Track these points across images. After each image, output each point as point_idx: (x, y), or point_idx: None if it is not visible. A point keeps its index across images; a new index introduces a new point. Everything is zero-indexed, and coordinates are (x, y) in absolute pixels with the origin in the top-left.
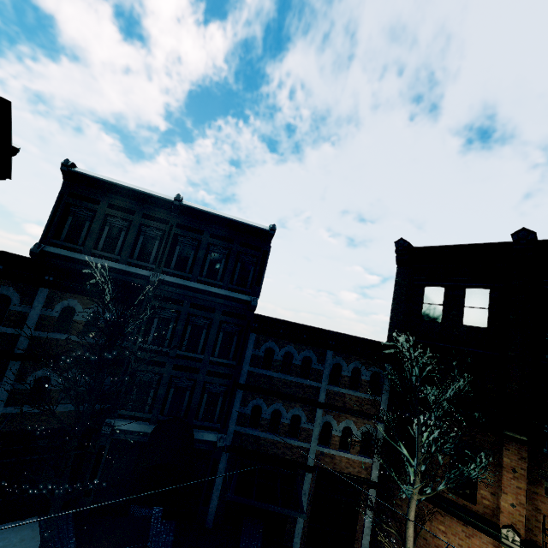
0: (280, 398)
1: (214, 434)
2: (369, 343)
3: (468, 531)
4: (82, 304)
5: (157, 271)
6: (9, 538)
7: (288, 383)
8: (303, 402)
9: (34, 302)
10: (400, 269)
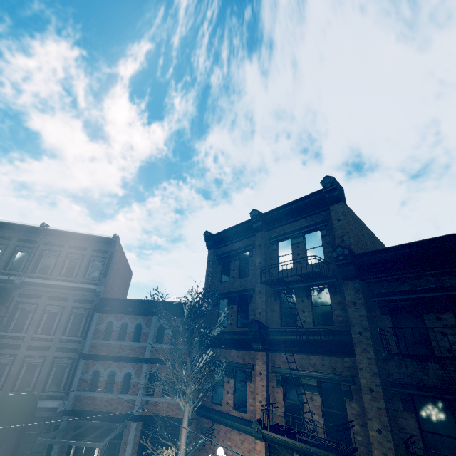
0: (115, 361)
1: (57, 401)
2: (185, 306)
3: (242, 438)
4: None
5: (24, 276)
6: None
7: (123, 347)
8: (133, 360)
9: None
10: (209, 251)
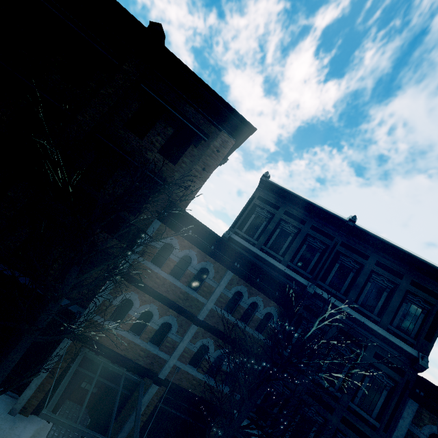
0: None
1: None
2: None
3: None
4: (248, 292)
5: (313, 283)
6: None
7: None
8: None
9: (221, 281)
10: None
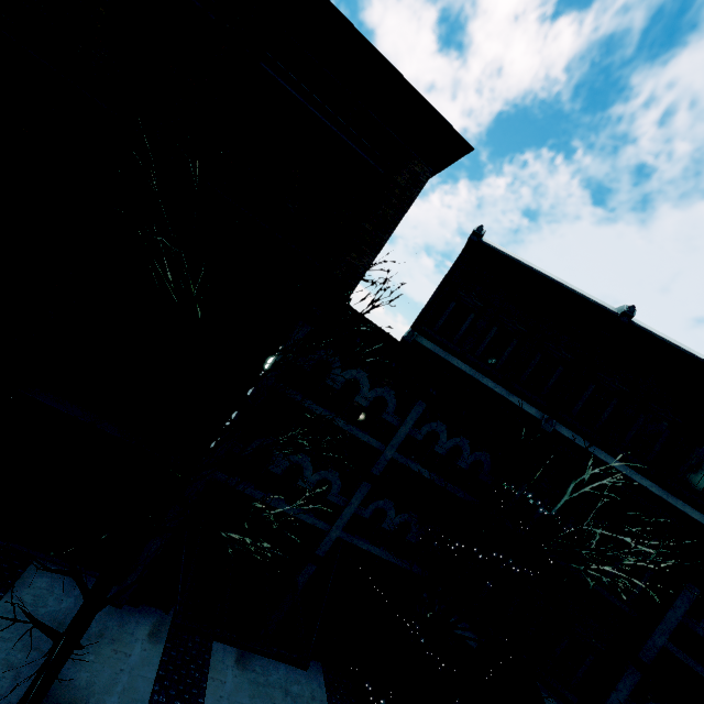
0: None
1: None
2: None
3: None
4: (448, 432)
5: (550, 415)
6: (302, 683)
7: None
8: None
9: (407, 417)
10: None
